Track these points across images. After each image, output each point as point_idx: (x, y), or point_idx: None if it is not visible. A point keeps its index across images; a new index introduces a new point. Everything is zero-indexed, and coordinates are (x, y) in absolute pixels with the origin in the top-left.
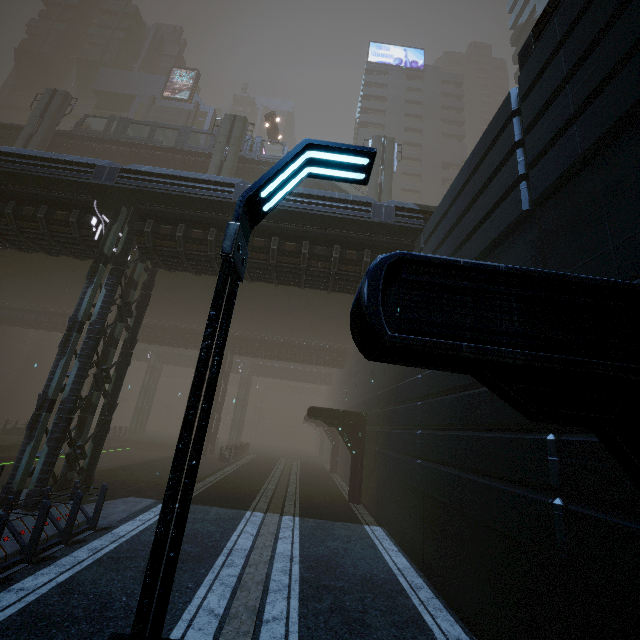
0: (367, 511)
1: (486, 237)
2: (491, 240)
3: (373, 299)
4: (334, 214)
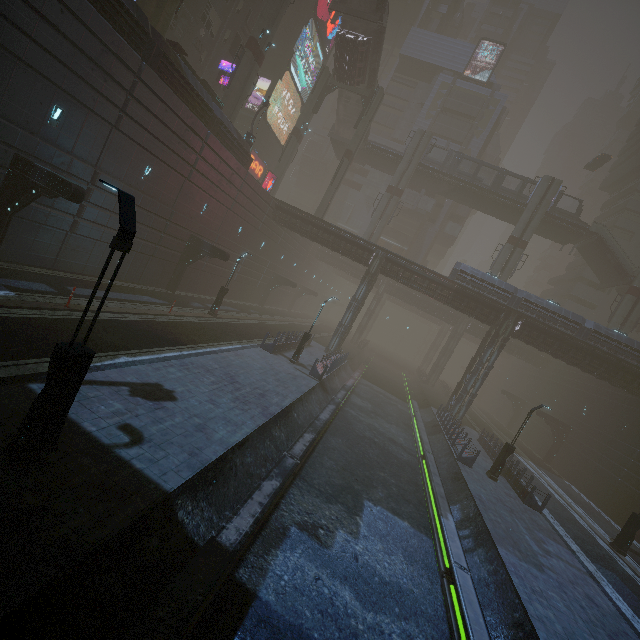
0: (556, 471)
1: None
2: None
3: None
4: (631, 362)
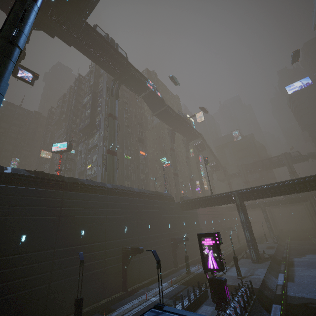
0: None
1: None
2: None
3: None
4: None
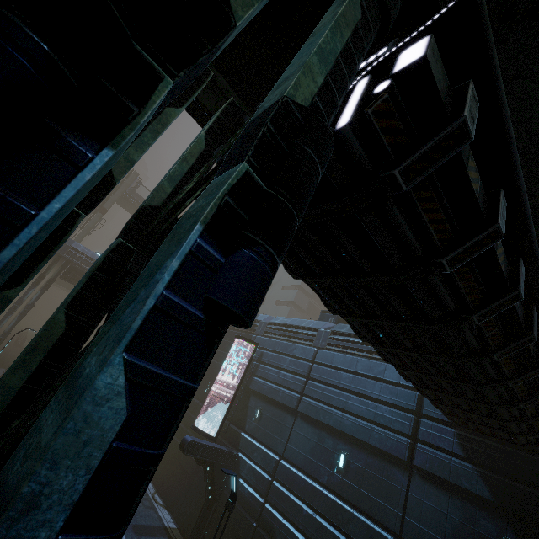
0: None
1: None
2: None
3: None
4: None
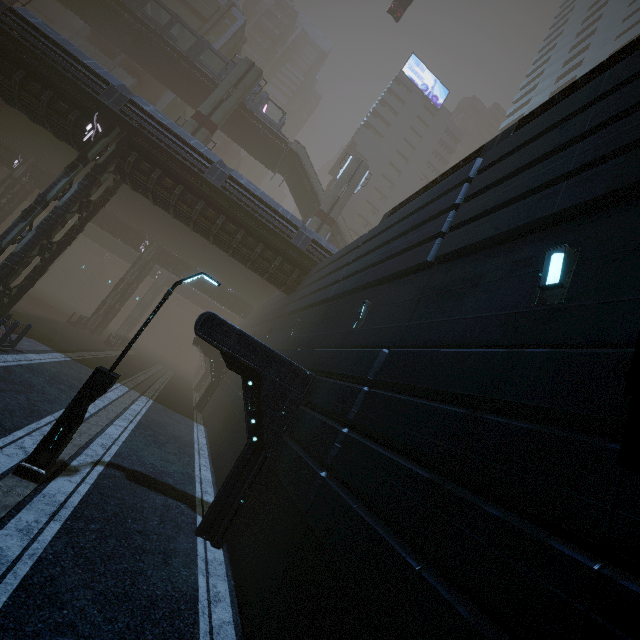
0: (203, 418)
1: (319, 297)
2: (318, 300)
3: (199, 322)
4: (269, 224)
